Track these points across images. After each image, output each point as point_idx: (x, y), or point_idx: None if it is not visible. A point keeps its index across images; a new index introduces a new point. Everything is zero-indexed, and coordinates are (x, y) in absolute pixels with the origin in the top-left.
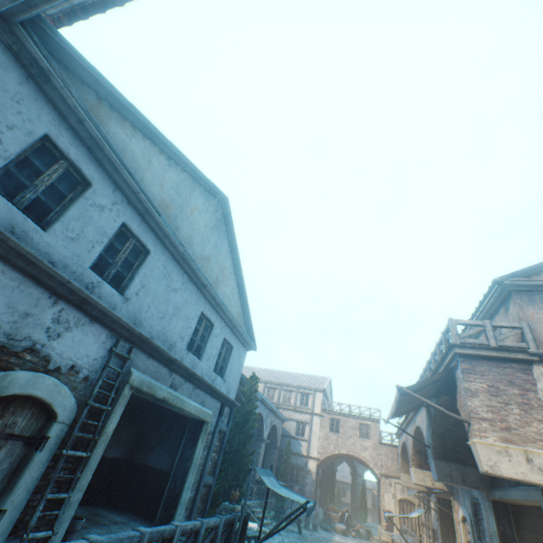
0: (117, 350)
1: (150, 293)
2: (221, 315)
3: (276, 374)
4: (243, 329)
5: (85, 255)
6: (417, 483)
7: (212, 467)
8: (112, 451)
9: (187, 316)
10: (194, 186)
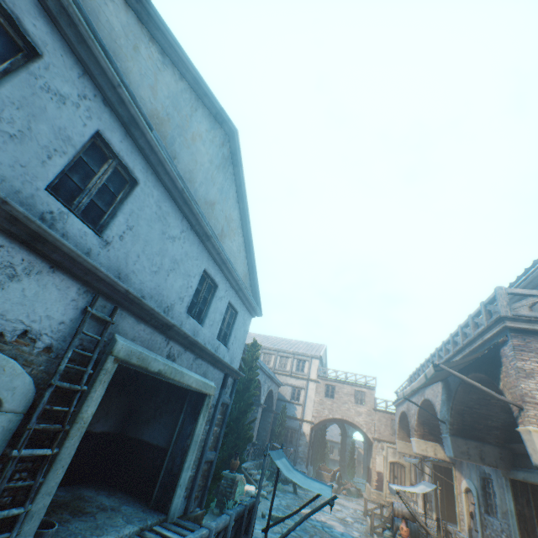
0: (94, 312)
1: (140, 238)
2: (227, 274)
3: (272, 340)
4: (249, 293)
5: (35, 168)
6: (419, 453)
7: (214, 442)
8: (100, 425)
9: (187, 273)
10: (197, 104)
